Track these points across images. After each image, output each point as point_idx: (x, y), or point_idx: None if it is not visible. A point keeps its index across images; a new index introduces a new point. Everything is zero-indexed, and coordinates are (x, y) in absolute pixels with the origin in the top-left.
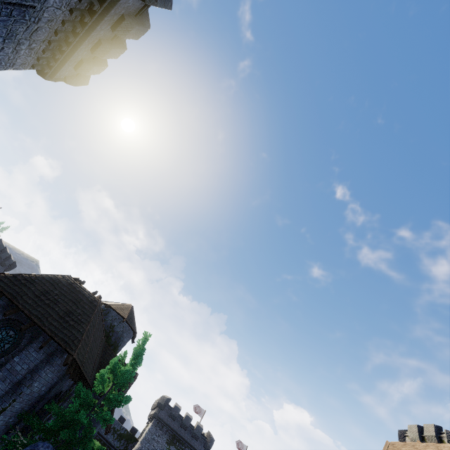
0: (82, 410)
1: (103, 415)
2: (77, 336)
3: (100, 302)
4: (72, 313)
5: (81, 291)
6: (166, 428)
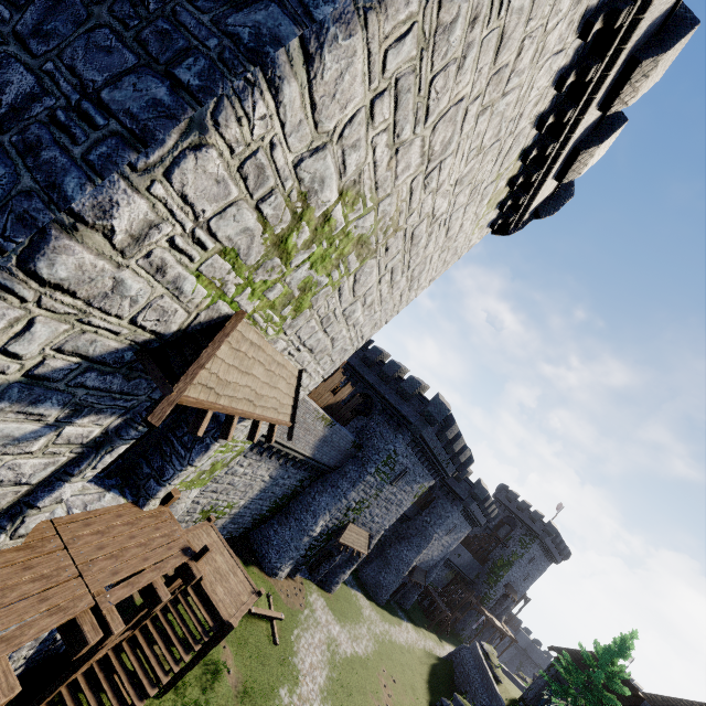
0: None
1: None
2: None
3: None
4: None
5: None
6: None
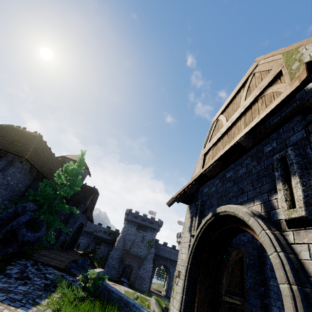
0: (47, 187)
1: (64, 189)
2: (26, 150)
3: (41, 137)
4: (18, 141)
5: (23, 131)
6: (134, 223)
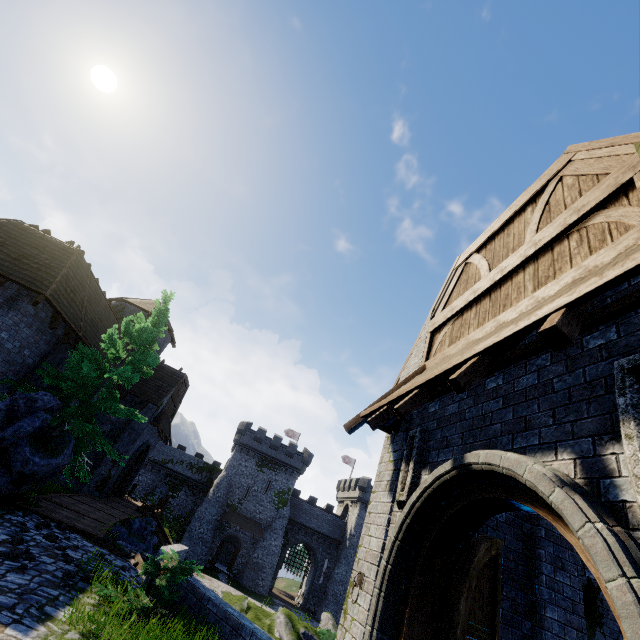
0: (85, 362)
1: (120, 371)
2: (47, 278)
3: (82, 254)
4: (33, 257)
5: (44, 238)
6: (254, 452)
